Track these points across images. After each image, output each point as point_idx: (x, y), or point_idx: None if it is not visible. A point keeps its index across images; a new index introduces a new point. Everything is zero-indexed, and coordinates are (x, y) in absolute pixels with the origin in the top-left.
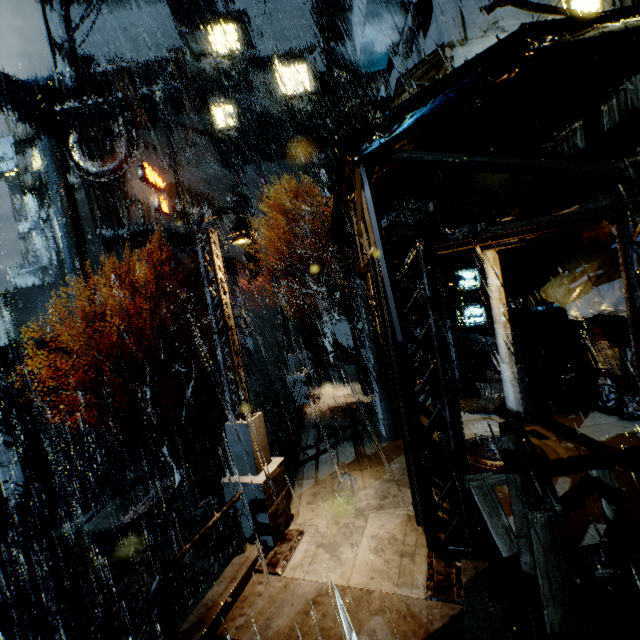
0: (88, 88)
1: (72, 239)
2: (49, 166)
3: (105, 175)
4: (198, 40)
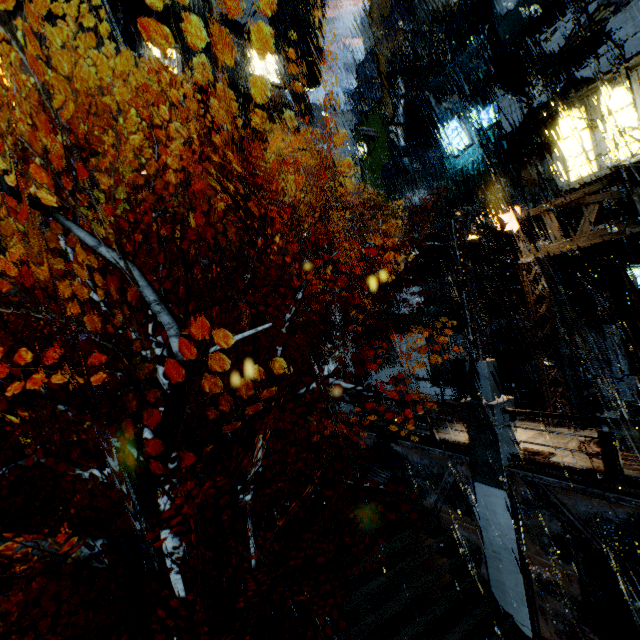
0: None
1: None
2: None
3: None
4: None
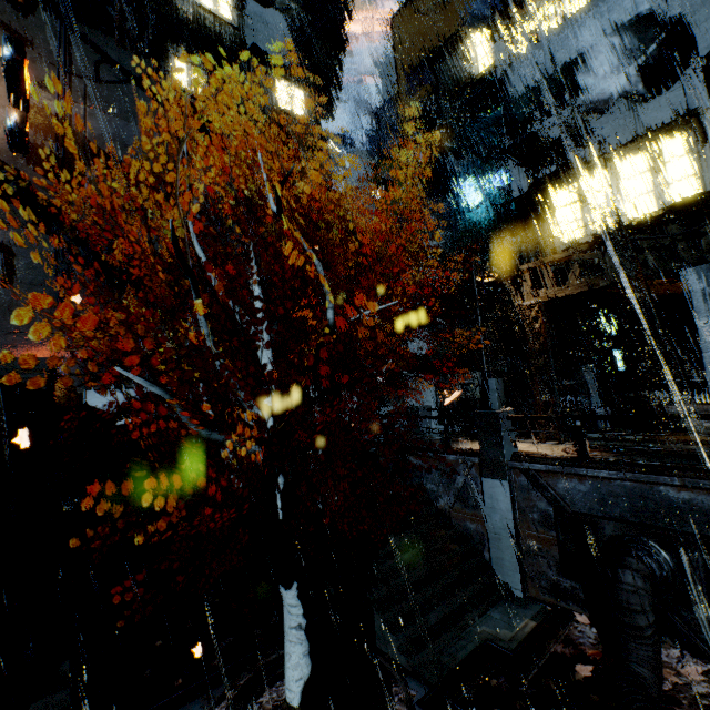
0: None
1: None
2: None
3: None
4: None
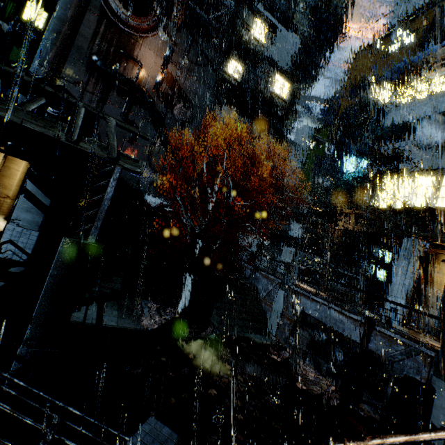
0: None
1: (60, 40)
2: None
3: (122, 23)
4: (249, 16)
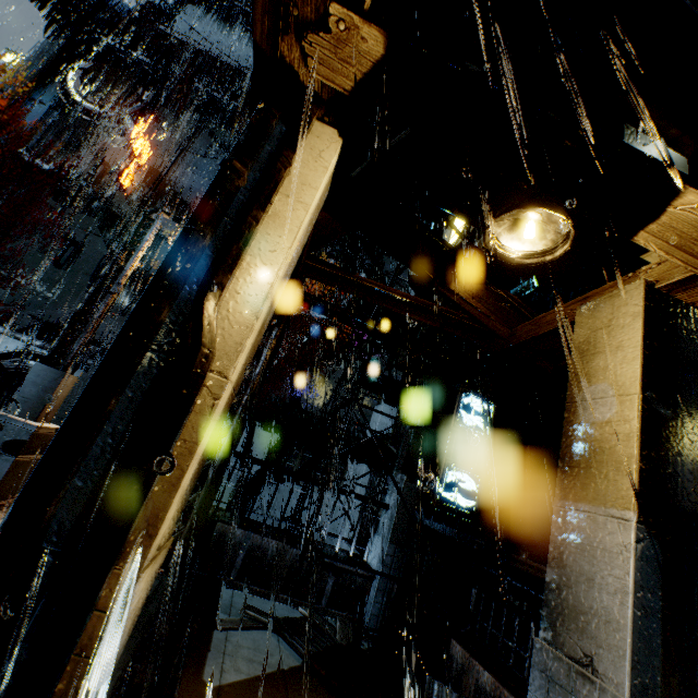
0: (144, 40)
1: None
2: (30, 61)
3: (89, 114)
4: None
